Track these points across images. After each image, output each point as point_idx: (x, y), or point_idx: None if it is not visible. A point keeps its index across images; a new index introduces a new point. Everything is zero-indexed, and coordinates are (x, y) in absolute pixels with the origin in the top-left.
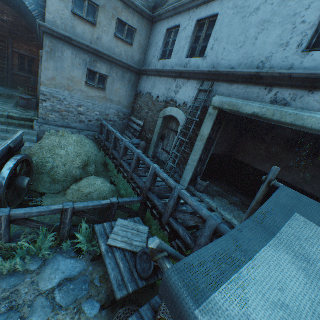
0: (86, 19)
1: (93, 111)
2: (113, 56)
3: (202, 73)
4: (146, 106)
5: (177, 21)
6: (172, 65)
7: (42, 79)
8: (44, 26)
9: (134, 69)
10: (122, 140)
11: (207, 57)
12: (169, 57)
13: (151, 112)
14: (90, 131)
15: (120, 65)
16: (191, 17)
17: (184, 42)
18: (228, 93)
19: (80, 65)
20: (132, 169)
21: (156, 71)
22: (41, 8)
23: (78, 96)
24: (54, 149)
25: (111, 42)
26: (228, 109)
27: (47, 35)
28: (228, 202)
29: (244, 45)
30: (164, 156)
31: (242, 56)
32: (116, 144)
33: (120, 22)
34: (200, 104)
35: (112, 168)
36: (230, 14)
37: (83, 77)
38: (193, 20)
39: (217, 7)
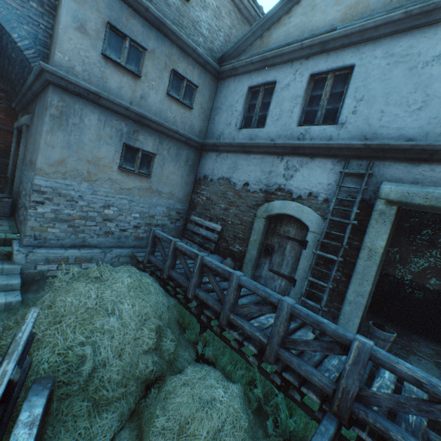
0: (125, 66)
1: (130, 212)
2: (165, 124)
3: (348, 147)
4: (221, 198)
5: (269, 76)
6: (269, 137)
7: (38, 163)
8: (52, 72)
9: (194, 142)
10: (226, 272)
11: (347, 124)
12: (258, 125)
13: (235, 208)
14: (122, 247)
15: (173, 137)
16: (297, 70)
17: (289, 104)
18: (411, 177)
19: (112, 137)
20: (278, 339)
21: (239, 146)
22: (42, 46)
23: (104, 189)
24: (91, 317)
25: (162, 103)
26: (425, 205)
27: (56, 87)
28: (433, 365)
29: (427, 106)
30: (276, 283)
31: (427, 122)
32: (202, 276)
33: (175, 75)
34: (348, 195)
35: (186, 319)
36: (380, 64)
37: (115, 157)
38: (303, 74)
39: (350, 56)
